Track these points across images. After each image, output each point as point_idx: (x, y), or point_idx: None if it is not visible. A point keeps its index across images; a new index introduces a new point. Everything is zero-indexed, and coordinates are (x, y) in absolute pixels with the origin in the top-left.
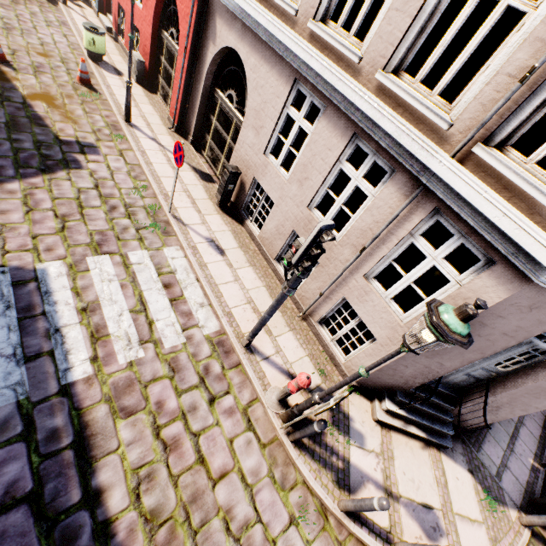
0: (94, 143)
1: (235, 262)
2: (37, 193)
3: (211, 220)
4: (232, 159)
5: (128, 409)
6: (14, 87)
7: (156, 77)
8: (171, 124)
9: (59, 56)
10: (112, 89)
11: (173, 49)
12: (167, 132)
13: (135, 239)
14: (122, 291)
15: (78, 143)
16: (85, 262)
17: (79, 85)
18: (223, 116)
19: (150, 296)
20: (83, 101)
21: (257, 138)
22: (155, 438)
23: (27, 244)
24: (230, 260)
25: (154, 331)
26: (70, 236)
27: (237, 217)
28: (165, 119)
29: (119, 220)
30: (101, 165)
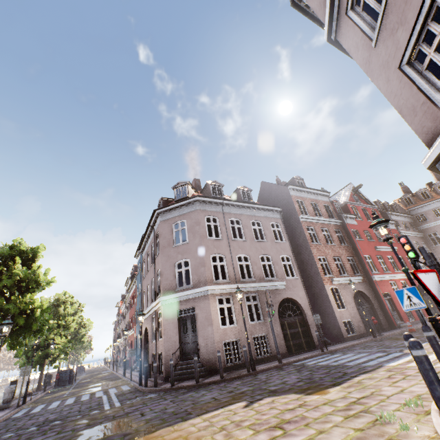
0: None
1: None
2: None
3: None
4: None
5: (391, 370)
6: None
7: None
8: None
9: None
10: None
11: None
12: None
13: None
14: None
15: None
16: None
17: None
18: None
19: None
20: None
21: None
22: (387, 375)
23: None
24: None
25: (437, 363)
26: None
27: None
28: None
29: None
30: None
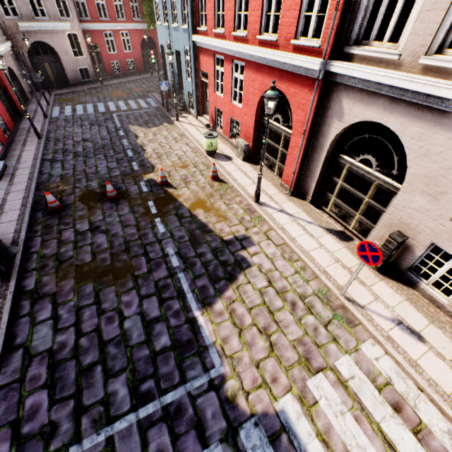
0: (245, 234)
1: (441, 349)
2: (235, 307)
3: (379, 291)
4: (382, 221)
5: None
6: (180, 203)
7: (258, 151)
8: (284, 189)
9: (191, 163)
10: (232, 175)
11: (279, 130)
12: (286, 198)
13: (329, 341)
14: (360, 428)
15: (236, 239)
16: (308, 389)
17: (212, 182)
18: (354, 178)
19: (390, 430)
20: (220, 195)
21: (433, 204)
22: None
23: (256, 377)
24: (435, 347)
25: None
26: (280, 355)
27: (400, 277)
28: (277, 186)
29: (304, 319)
30: (261, 255)
